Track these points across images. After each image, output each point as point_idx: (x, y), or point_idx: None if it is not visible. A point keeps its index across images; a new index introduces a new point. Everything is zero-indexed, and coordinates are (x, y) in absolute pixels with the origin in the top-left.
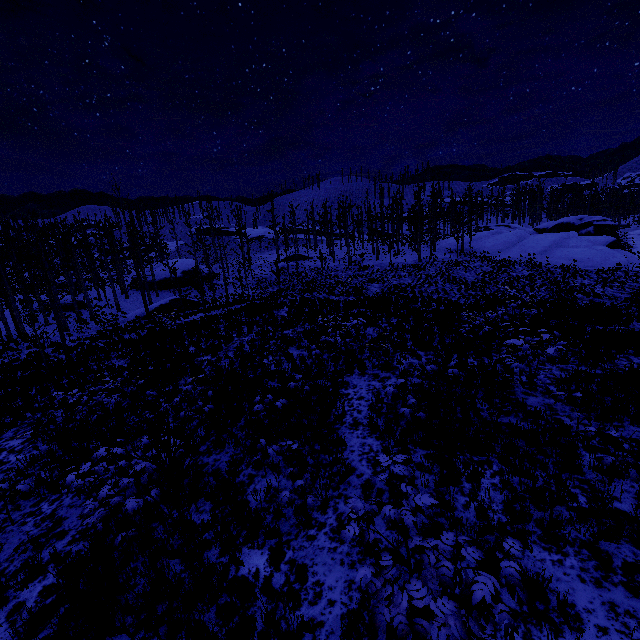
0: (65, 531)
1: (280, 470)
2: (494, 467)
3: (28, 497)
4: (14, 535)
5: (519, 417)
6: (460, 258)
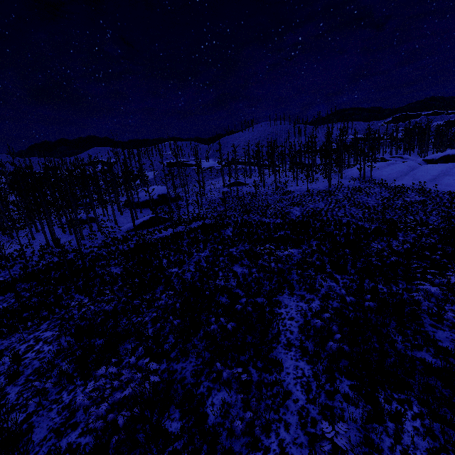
0: (77, 423)
1: (231, 386)
2: (414, 408)
3: (54, 385)
4: (44, 420)
5: (430, 352)
6: (362, 184)
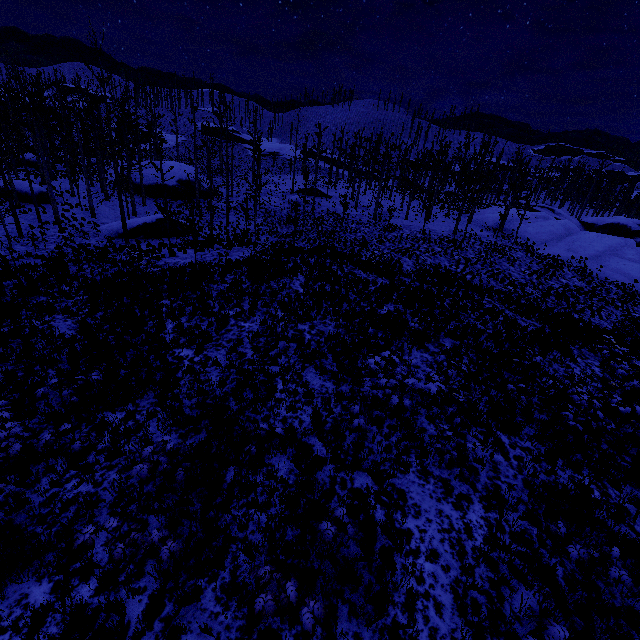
0: None
1: None
2: None
3: None
4: None
5: None
6: (499, 240)
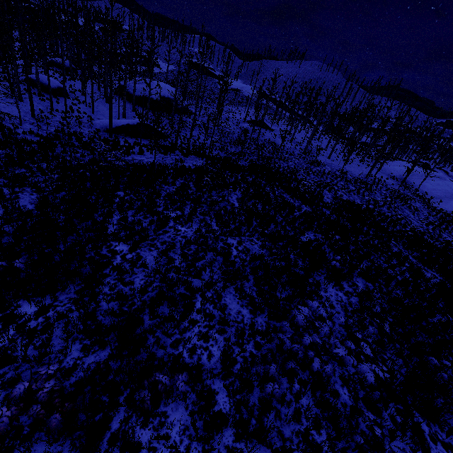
0: None
1: None
2: None
3: None
4: None
5: None
6: (401, 189)
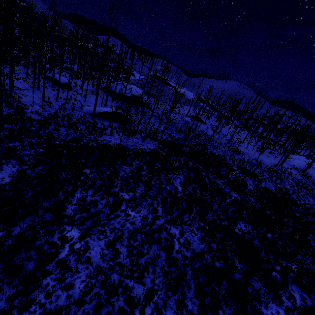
0: None
1: None
2: None
3: None
4: None
5: None
6: (303, 179)
